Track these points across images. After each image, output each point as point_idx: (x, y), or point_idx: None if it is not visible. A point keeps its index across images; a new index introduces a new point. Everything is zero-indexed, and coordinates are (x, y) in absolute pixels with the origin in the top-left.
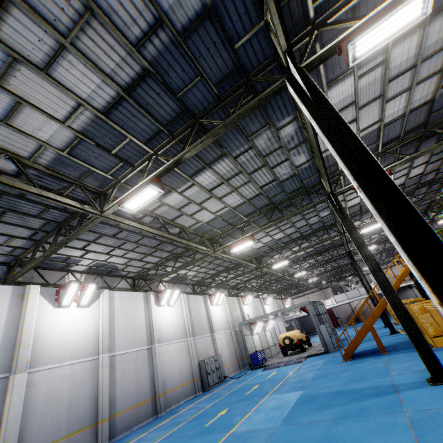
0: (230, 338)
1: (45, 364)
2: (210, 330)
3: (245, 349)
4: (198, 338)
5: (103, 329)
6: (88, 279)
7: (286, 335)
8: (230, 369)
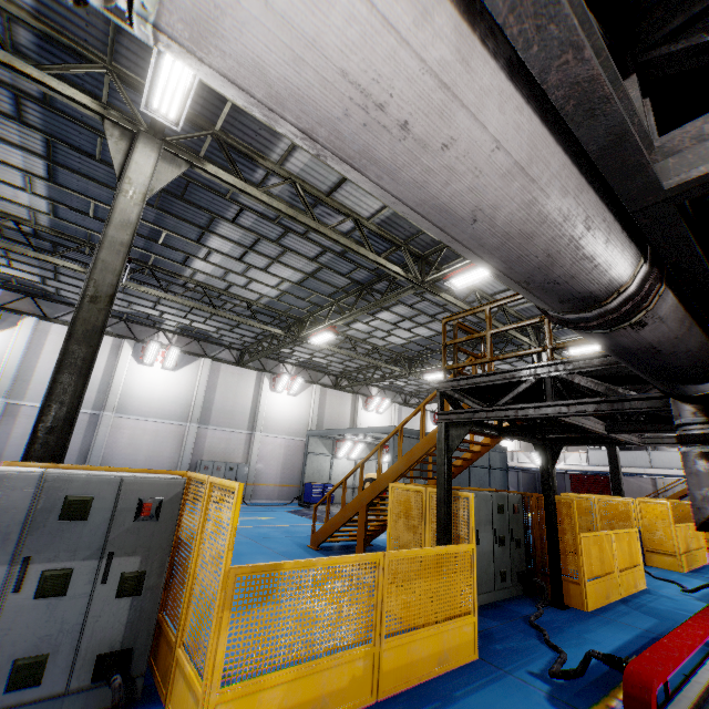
0: (297, 449)
1: None
2: (251, 426)
3: (302, 473)
4: (214, 429)
5: (7, 367)
6: (7, 298)
7: (375, 476)
8: (272, 492)
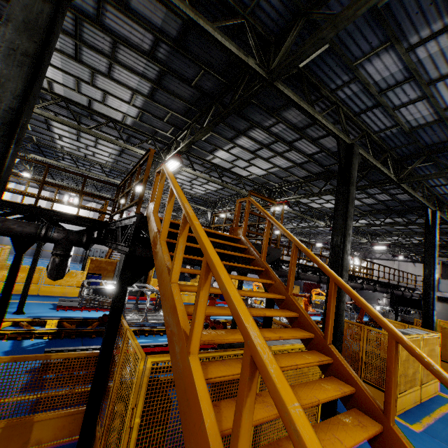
0: None
1: None
2: None
3: None
4: None
5: None
6: None
7: None
8: None
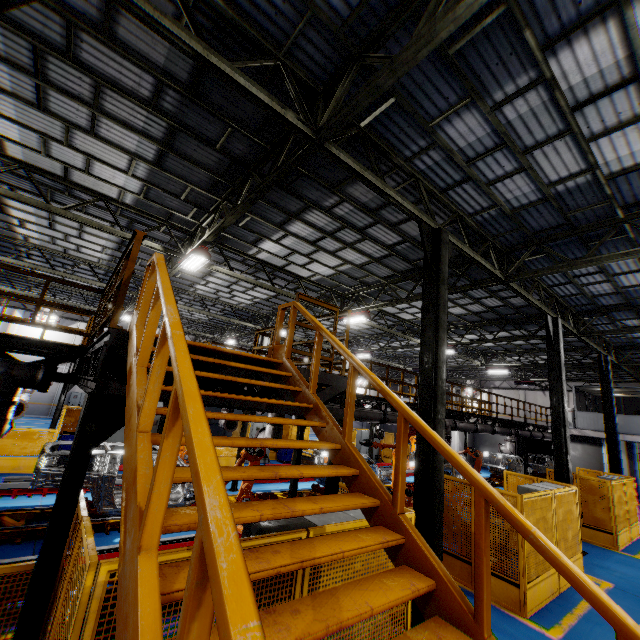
0: None
1: None
2: None
3: None
4: None
5: None
6: None
7: None
8: None
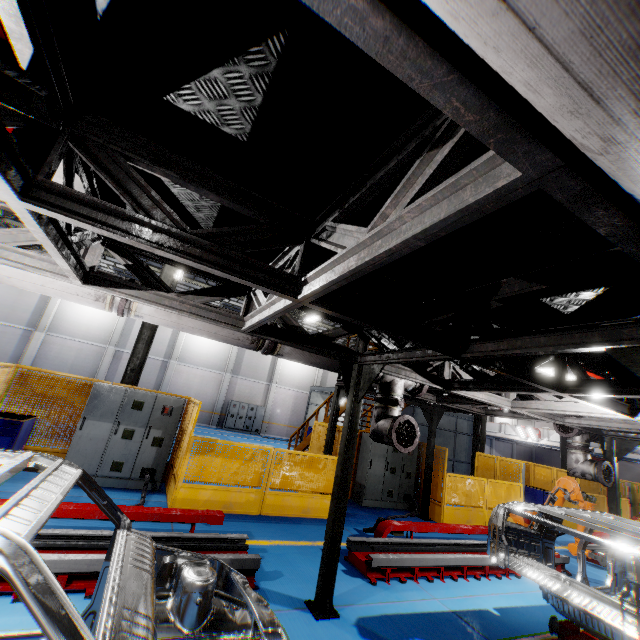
0: (304, 400)
1: (61, 333)
2: (270, 379)
3: (304, 419)
4: (242, 378)
5: (116, 327)
6: None
7: None
8: (282, 430)
